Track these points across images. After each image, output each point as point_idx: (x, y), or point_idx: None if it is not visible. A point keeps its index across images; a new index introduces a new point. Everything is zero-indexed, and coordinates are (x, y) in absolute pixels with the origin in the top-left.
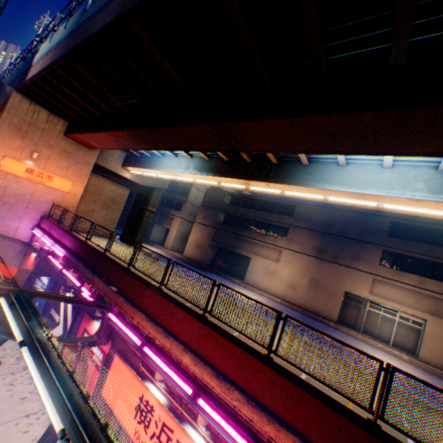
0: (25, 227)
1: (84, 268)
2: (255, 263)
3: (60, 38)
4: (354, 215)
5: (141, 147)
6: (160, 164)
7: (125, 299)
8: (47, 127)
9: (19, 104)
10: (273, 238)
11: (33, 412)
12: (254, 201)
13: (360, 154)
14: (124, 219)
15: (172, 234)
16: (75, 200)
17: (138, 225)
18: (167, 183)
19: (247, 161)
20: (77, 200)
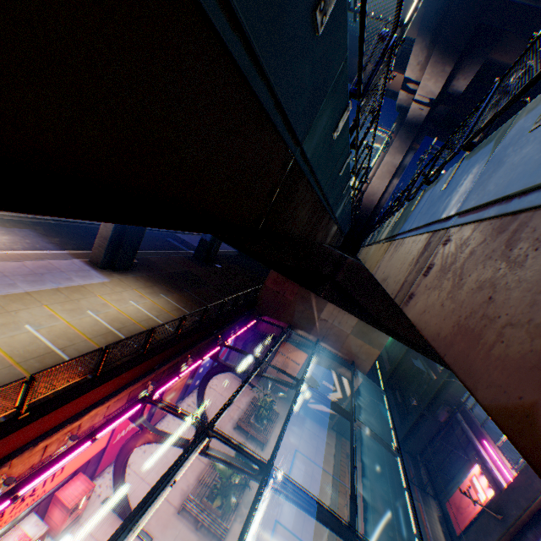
0: None
1: None
2: None
3: None
4: None
5: None
6: None
7: None
8: None
9: None
10: None
11: None
12: None
13: None
14: None
15: None
16: None
17: None
18: None
19: None
20: None
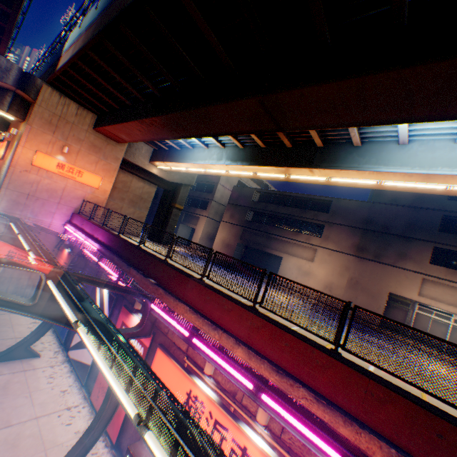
0: (58, 223)
1: (119, 261)
2: (286, 263)
3: (91, 20)
4: (399, 209)
5: (173, 136)
6: (189, 156)
7: (165, 291)
8: (76, 120)
9: (49, 97)
10: (307, 236)
11: (74, 406)
12: (284, 197)
13: (441, 119)
14: (148, 219)
15: (198, 234)
16: (104, 196)
17: (165, 223)
18: (194, 180)
19: (287, 147)
20: (106, 196)
